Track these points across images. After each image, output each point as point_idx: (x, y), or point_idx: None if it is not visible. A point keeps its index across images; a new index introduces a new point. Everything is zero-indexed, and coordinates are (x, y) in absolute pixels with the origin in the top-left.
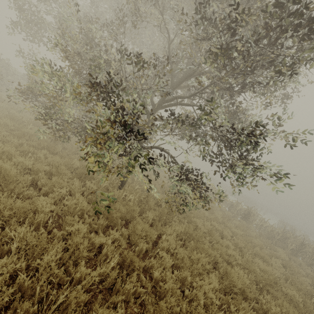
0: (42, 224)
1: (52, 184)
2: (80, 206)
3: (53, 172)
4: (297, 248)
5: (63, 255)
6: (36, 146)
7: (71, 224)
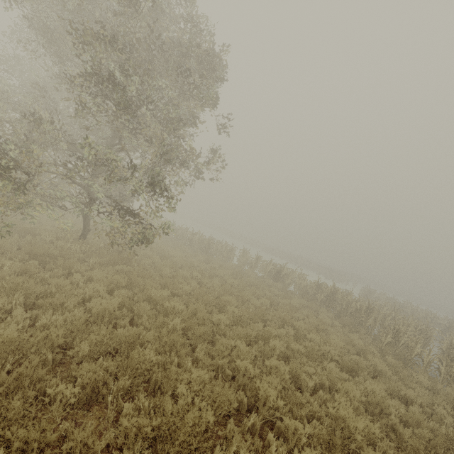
0: None
1: None
2: (3, 246)
3: None
4: (328, 299)
5: None
6: None
7: None
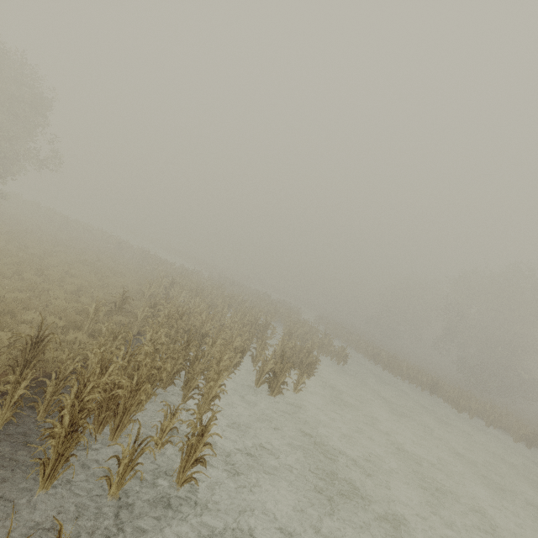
0: None
1: None
2: None
3: None
4: (144, 258)
5: None
6: None
7: None
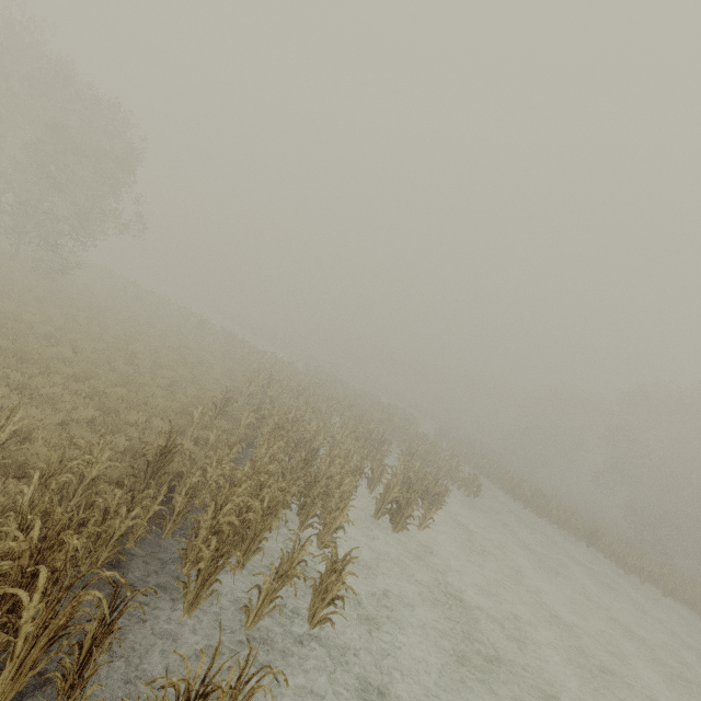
0: None
1: None
2: None
3: None
4: (230, 344)
5: None
6: None
7: None
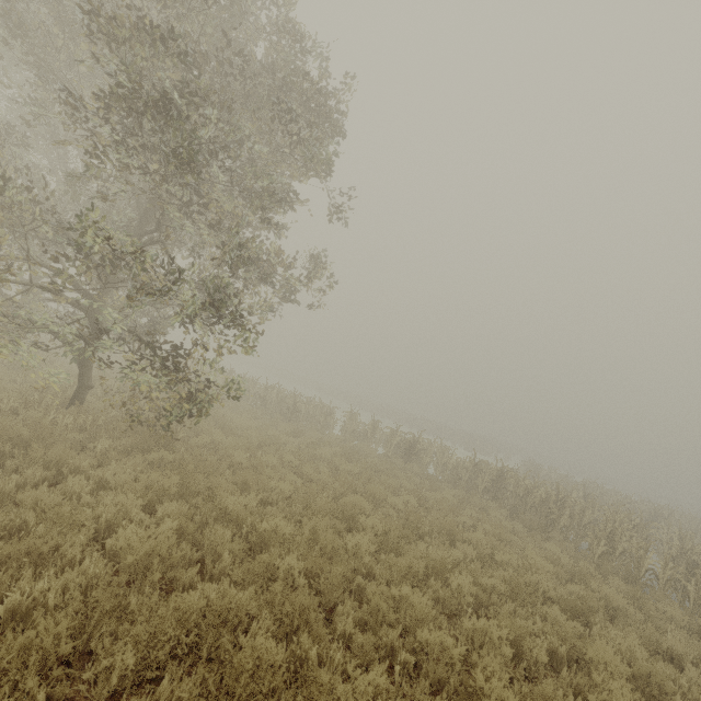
0: None
1: None
2: None
3: None
4: (495, 486)
5: None
6: None
7: None
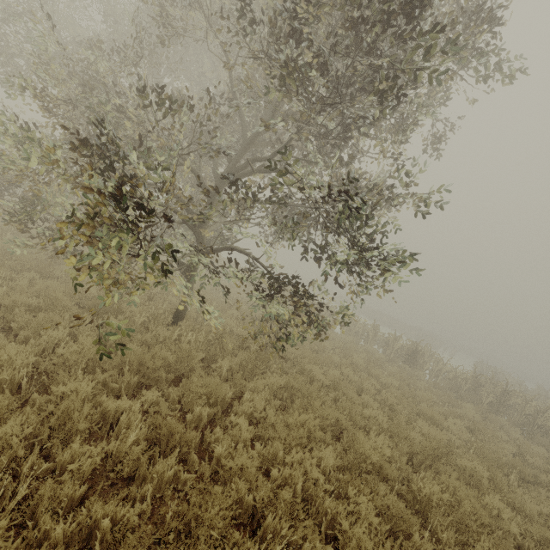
0: (12, 387)
1: (38, 324)
2: (87, 355)
3: (43, 306)
4: (498, 401)
5: (41, 430)
6: (16, 268)
7: (65, 383)
